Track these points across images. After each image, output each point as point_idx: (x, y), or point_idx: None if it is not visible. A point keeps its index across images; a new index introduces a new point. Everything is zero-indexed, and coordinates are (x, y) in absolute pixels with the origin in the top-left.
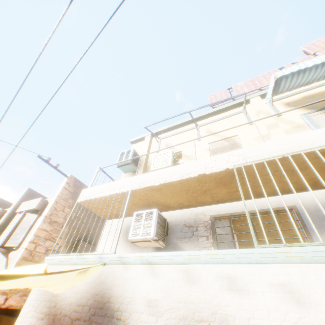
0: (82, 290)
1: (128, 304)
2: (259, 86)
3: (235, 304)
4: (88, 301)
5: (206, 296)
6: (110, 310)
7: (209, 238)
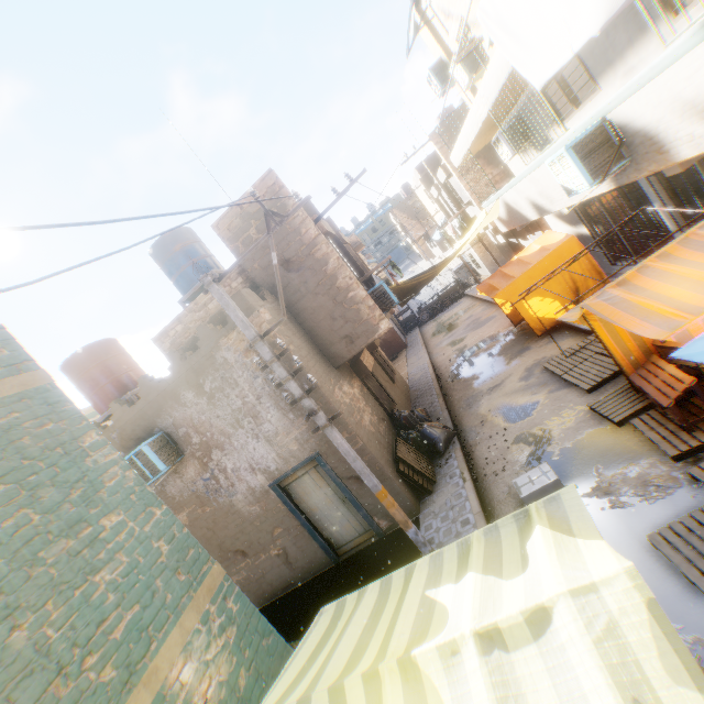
0: (503, 211)
1: (517, 208)
2: None
3: (536, 193)
4: (508, 214)
5: (529, 194)
6: (515, 213)
7: (548, 117)
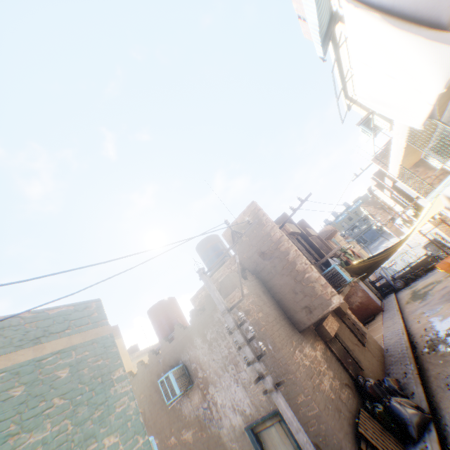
0: (447, 203)
1: None
2: None
3: None
4: None
5: None
6: None
7: None
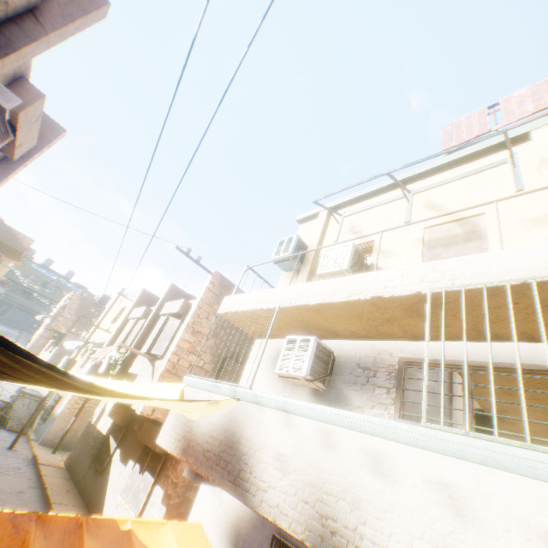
0: (214, 422)
1: (257, 452)
2: None
3: (374, 489)
4: (219, 436)
5: (342, 468)
6: (239, 452)
7: (391, 393)
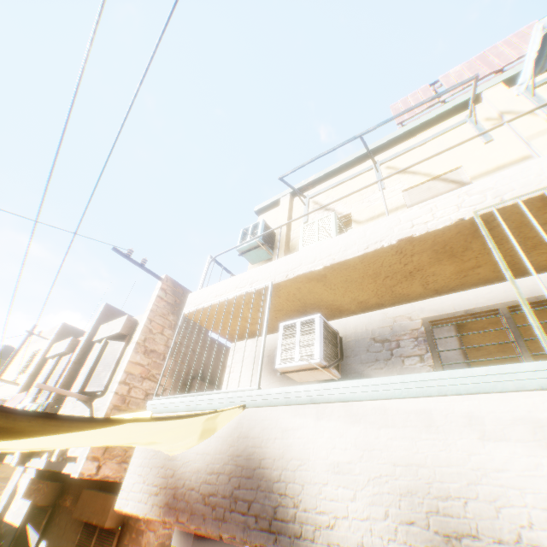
0: (212, 450)
1: (297, 471)
2: (497, 65)
3: (520, 468)
4: (224, 467)
5: (451, 454)
6: (265, 481)
7: (426, 359)
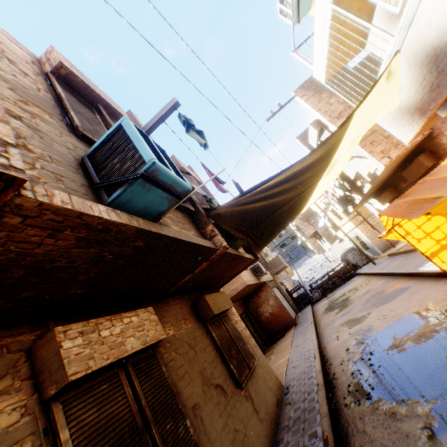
0: (409, 81)
1: None
2: None
3: None
4: (422, 75)
5: None
6: (443, 49)
7: None
